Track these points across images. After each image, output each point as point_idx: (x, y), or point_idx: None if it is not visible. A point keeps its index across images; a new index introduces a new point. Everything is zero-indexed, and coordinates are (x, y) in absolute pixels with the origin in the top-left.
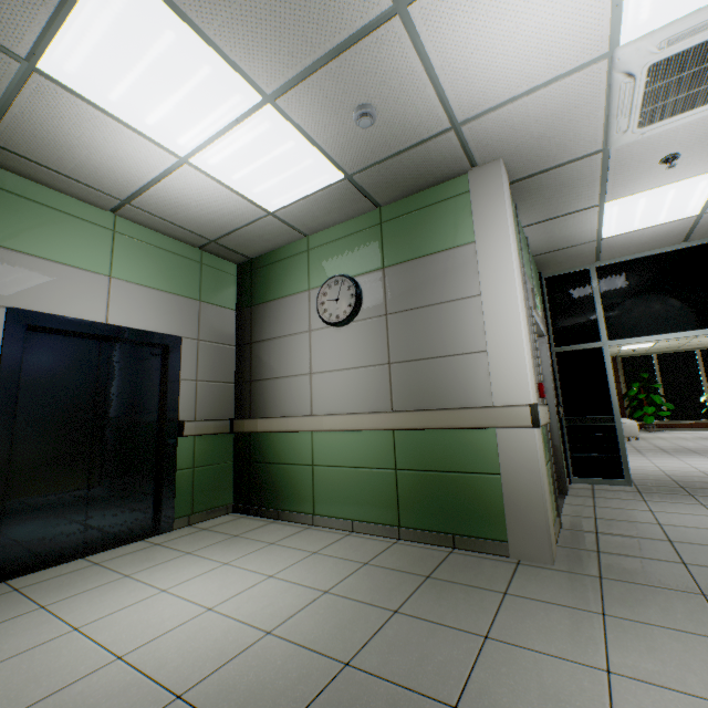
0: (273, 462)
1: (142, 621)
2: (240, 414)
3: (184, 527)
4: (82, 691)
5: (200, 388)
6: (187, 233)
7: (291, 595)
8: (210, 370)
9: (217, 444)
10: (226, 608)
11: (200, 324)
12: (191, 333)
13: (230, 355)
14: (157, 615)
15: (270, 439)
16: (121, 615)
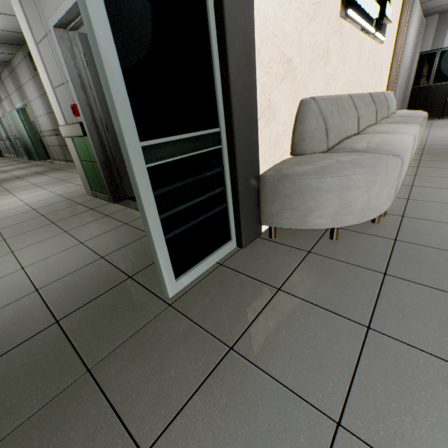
0: None
1: None
2: None
3: None
4: None
5: None
6: None
7: None
8: None
9: None
10: None
11: None
12: None
13: None
14: None
15: None
16: None
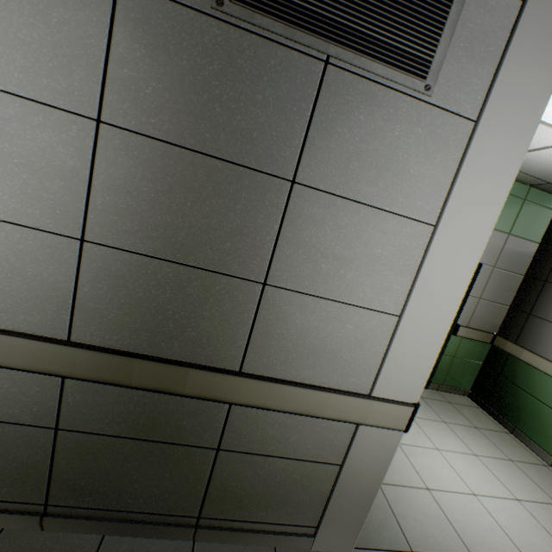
0: (525, 391)
1: (431, 467)
2: (504, 333)
3: (433, 389)
4: (416, 498)
5: (479, 304)
6: (526, 177)
7: (541, 537)
8: (493, 291)
9: (475, 347)
10: (486, 504)
11: (500, 254)
12: (490, 261)
13: (515, 282)
14: (439, 470)
15: (530, 371)
16: (418, 451)
